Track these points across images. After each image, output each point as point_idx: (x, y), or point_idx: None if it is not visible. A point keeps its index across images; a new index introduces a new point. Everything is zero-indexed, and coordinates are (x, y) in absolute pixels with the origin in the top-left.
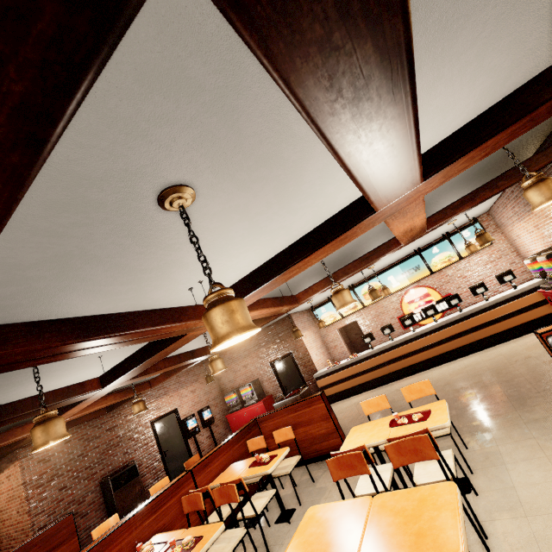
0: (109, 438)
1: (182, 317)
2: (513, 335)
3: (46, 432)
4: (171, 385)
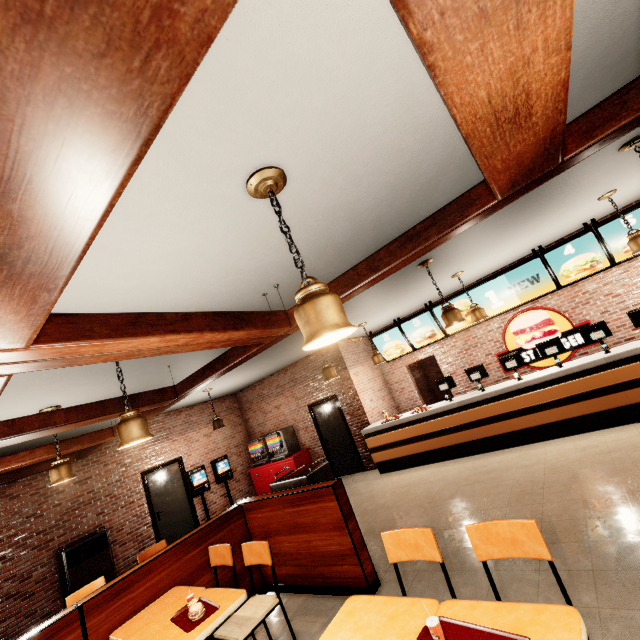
0: (78, 494)
1: None
2: None
3: None
4: (176, 427)
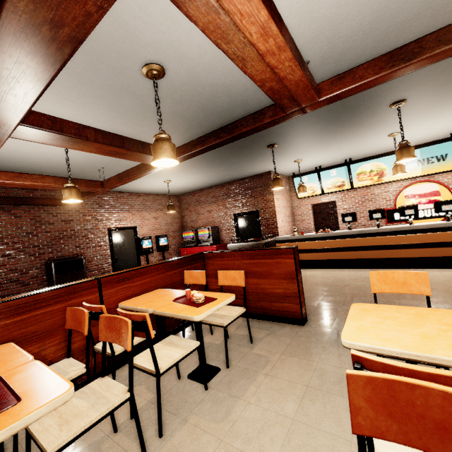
0: (63, 229)
1: None
2: None
3: None
4: (135, 205)
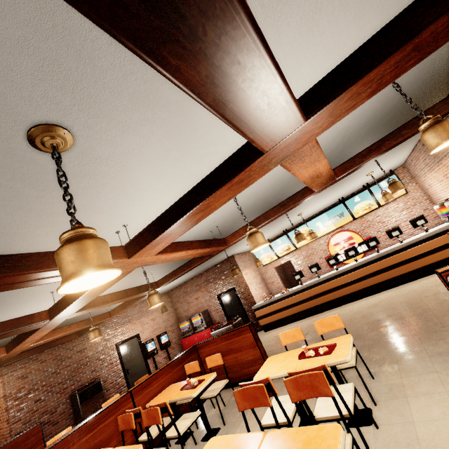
0: (80, 358)
1: None
2: (425, 273)
3: None
4: (134, 314)
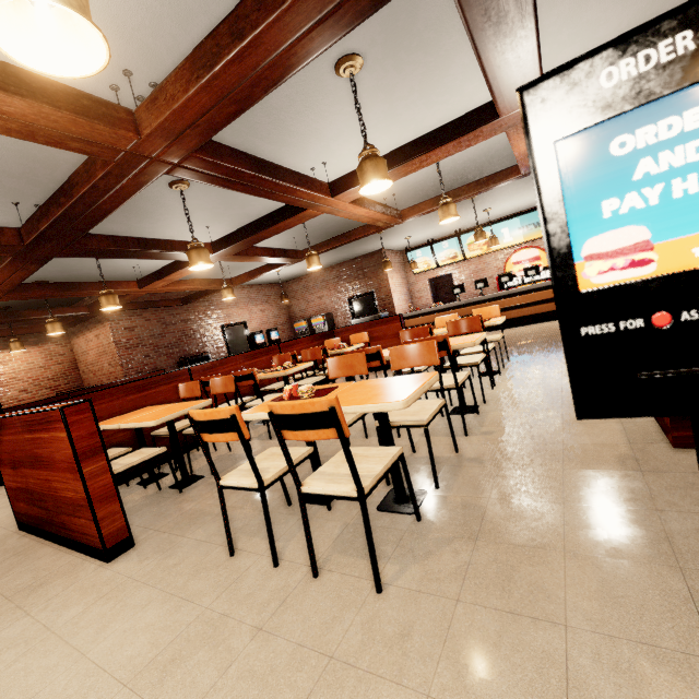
0: (184, 328)
1: (313, 187)
2: None
3: (200, 255)
4: (241, 298)
